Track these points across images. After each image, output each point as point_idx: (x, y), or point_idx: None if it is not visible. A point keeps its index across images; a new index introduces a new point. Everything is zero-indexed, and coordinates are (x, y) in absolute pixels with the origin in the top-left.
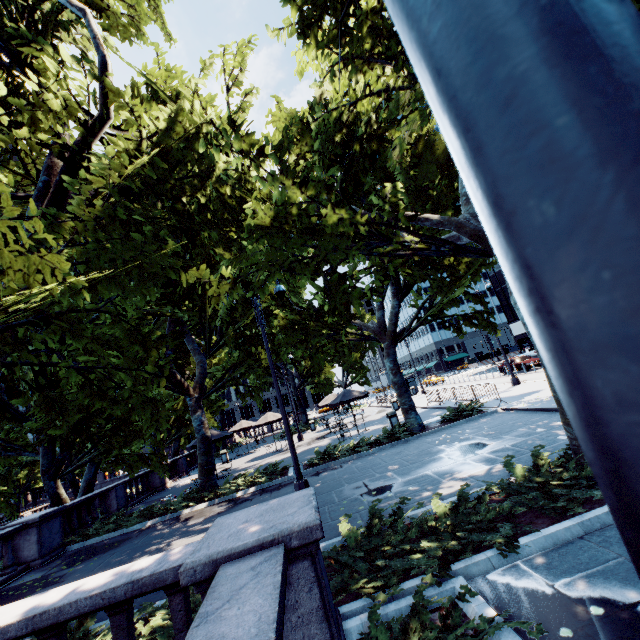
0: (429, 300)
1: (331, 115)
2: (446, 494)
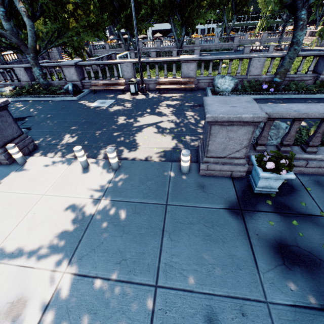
0: None
1: None
2: None
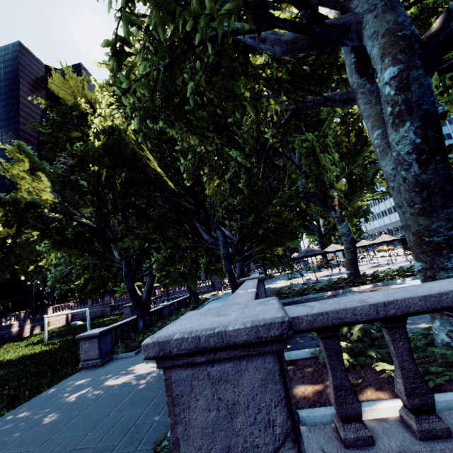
0: None
1: None
2: None
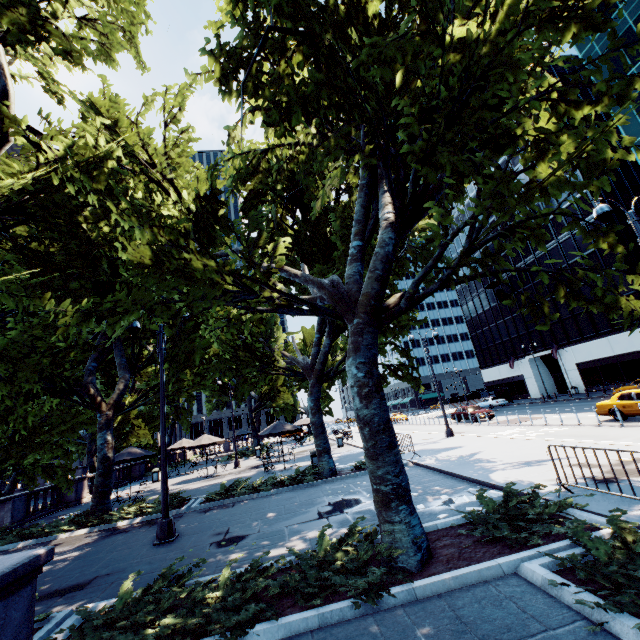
0: None
1: (244, 162)
2: (272, 556)
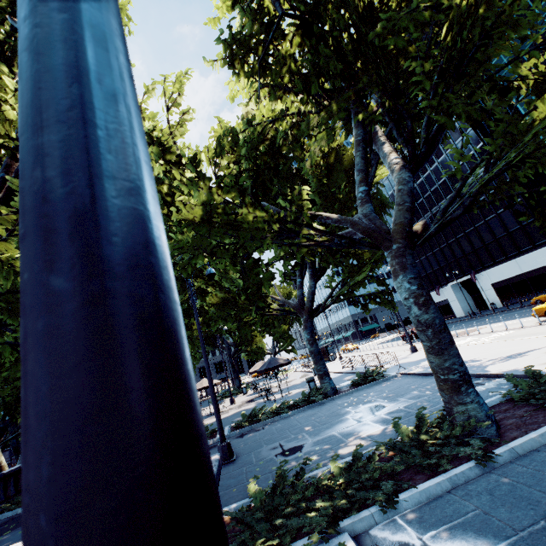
0: (339, 281)
1: (254, 132)
2: (346, 453)
